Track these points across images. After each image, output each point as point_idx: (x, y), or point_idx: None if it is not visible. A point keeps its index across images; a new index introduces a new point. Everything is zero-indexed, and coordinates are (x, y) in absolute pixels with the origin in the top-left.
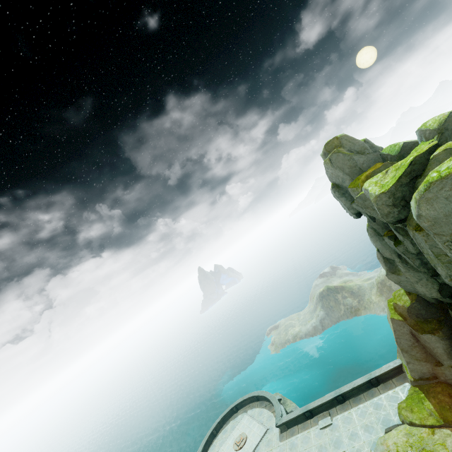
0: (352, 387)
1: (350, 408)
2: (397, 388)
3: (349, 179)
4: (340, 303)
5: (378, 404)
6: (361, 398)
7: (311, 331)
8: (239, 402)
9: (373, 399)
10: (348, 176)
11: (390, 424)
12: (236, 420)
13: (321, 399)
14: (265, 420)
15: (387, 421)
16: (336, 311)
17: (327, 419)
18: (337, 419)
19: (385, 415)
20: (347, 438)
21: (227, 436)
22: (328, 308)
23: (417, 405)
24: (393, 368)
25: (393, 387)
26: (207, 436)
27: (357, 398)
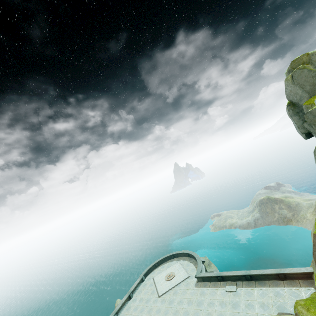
0: (260, 273)
1: (254, 287)
2: (301, 288)
3: (307, 97)
4: (275, 211)
5: (279, 293)
6: (266, 284)
7: (244, 225)
8: (176, 253)
9: (276, 288)
10: (307, 94)
11: (284, 310)
12: (171, 263)
13: (233, 272)
14: (190, 270)
15: (282, 307)
16: (270, 217)
17: (233, 286)
18: (241, 290)
19: (282, 303)
20: (244, 305)
21: (163, 269)
22: (264, 212)
23: (315, 307)
24: (303, 272)
25: (298, 286)
26: (151, 265)
27: (262, 282)
